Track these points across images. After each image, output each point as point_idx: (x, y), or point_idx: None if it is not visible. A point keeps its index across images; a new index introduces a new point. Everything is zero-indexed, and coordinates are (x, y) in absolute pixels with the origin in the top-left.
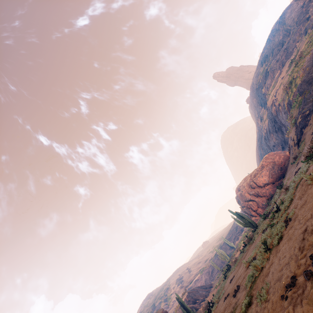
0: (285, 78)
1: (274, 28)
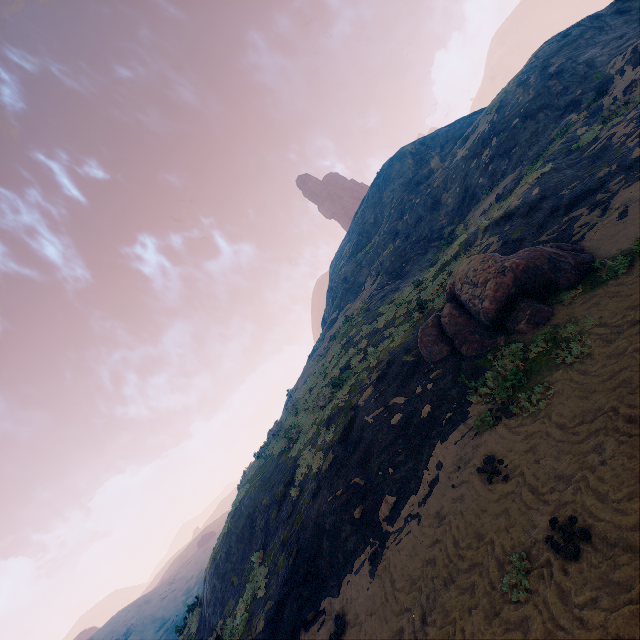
0: (296, 395)
1: (380, 176)
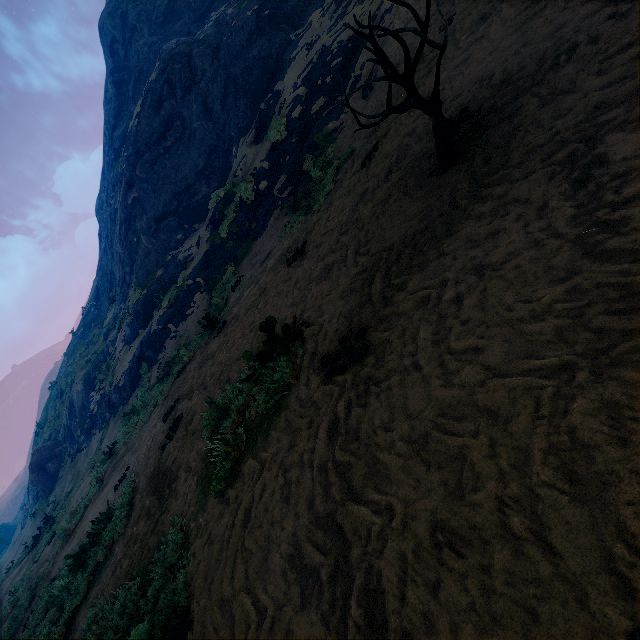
0: None
1: None
